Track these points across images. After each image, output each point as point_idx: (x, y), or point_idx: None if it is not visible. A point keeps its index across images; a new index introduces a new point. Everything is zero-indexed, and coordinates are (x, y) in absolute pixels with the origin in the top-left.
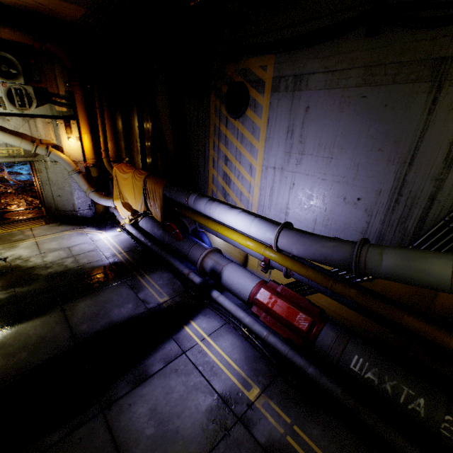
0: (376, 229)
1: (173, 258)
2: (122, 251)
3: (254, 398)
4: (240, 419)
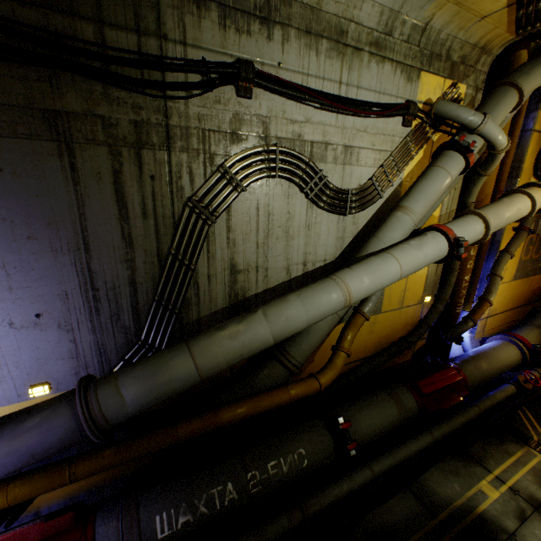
0: (91, 342)
1: None
2: None
3: None
4: None
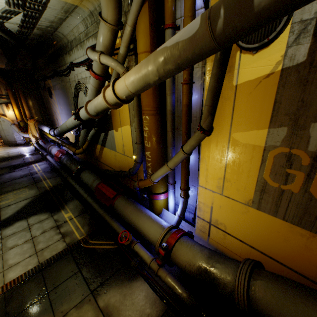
0: None
1: (42, 150)
2: (28, 151)
3: (39, 172)
4: (31, 175)
